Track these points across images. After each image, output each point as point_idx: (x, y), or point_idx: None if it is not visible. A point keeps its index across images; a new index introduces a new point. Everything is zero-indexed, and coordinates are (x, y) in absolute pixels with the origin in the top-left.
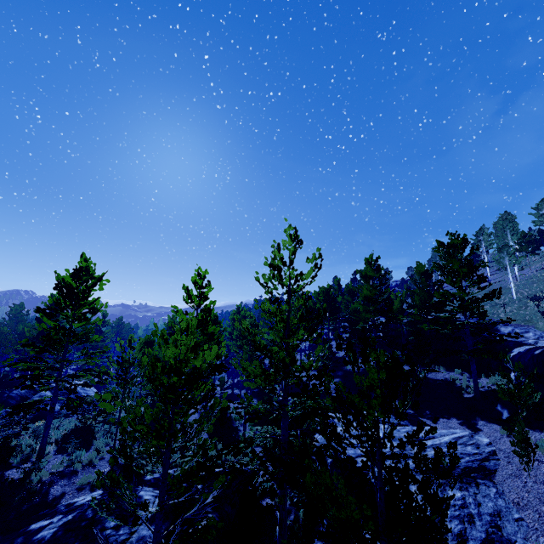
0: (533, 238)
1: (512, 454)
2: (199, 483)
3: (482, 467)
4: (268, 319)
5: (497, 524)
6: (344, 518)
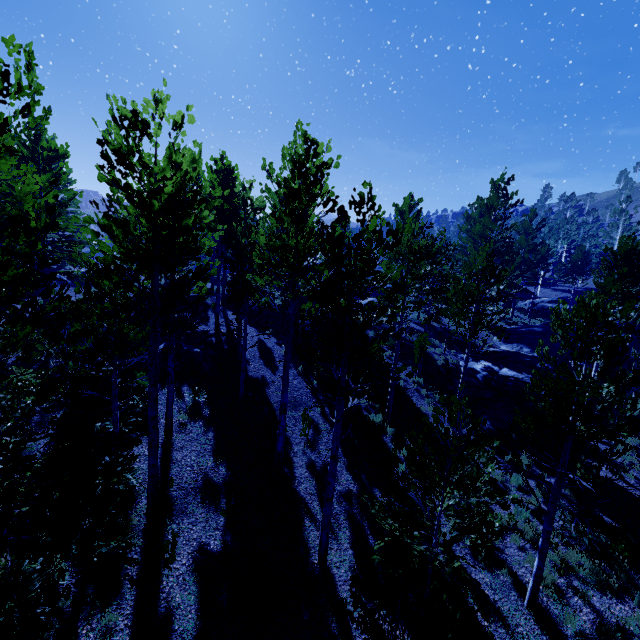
0: None
1: None
2: None
3: None
4: None
5: None
6: None
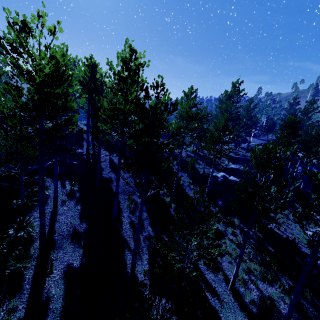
0: None
1: None
2: None
3: None
4: None
5: None
6: None
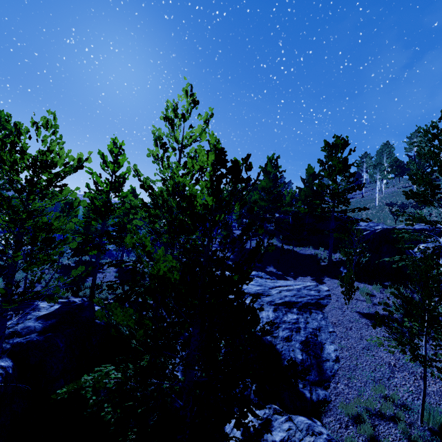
0: (402, 165)
1: (341, 296)
2: (48, 261)
3: (317, 303)
4: (163, 173)
5: (316, 334)
6: (157, 273)
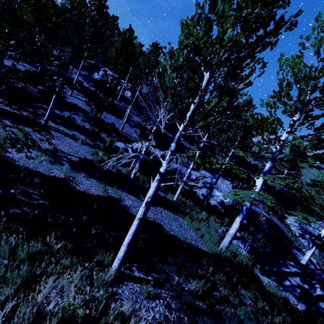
0: None
1: None
2: None
3: None
4: None
5: None
6: None
